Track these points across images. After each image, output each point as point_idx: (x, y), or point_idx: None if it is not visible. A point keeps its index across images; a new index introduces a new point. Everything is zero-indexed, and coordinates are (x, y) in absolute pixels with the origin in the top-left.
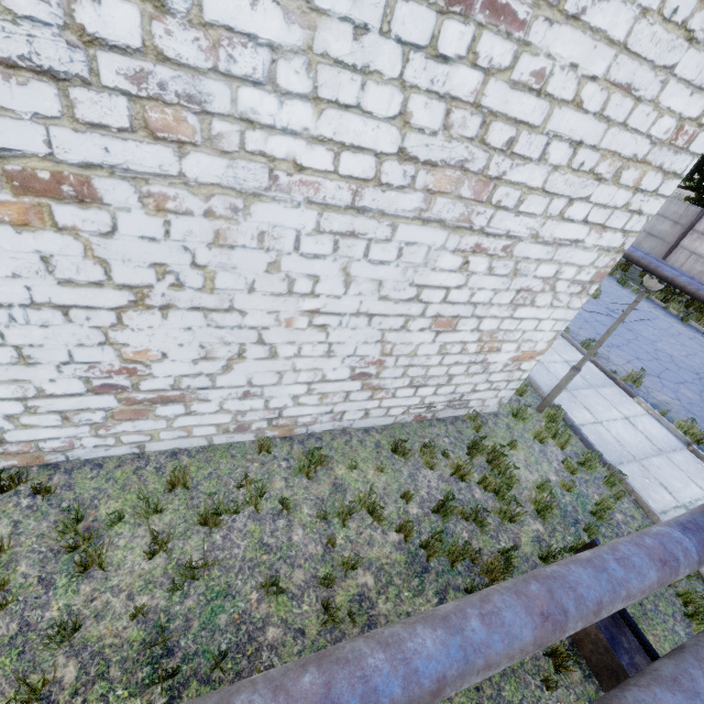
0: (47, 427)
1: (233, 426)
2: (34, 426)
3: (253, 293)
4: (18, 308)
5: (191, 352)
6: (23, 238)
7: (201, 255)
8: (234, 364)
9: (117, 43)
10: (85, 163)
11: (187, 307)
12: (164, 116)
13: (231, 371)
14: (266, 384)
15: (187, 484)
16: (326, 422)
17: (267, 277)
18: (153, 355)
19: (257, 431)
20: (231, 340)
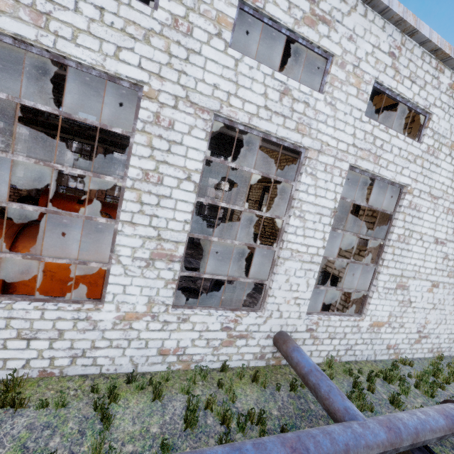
0: (405, 344)
1: (430, 349)
2: (403, 343)
3: (448, 305)
4: (420, 308)
5: (434, 321)
6: (428, 294)
7: (445, 296)
8: (439, 325)
9: (449, 265)
10: (440, 281)
11: (438, 308)
12: (450, 273)
13: (437, 328)
14: (441, 333)
15: (438, 365)
16: (446, 351)
17: (451, 301)
18: (429, 322)
19: (433, 353)
20: (441, 318)
